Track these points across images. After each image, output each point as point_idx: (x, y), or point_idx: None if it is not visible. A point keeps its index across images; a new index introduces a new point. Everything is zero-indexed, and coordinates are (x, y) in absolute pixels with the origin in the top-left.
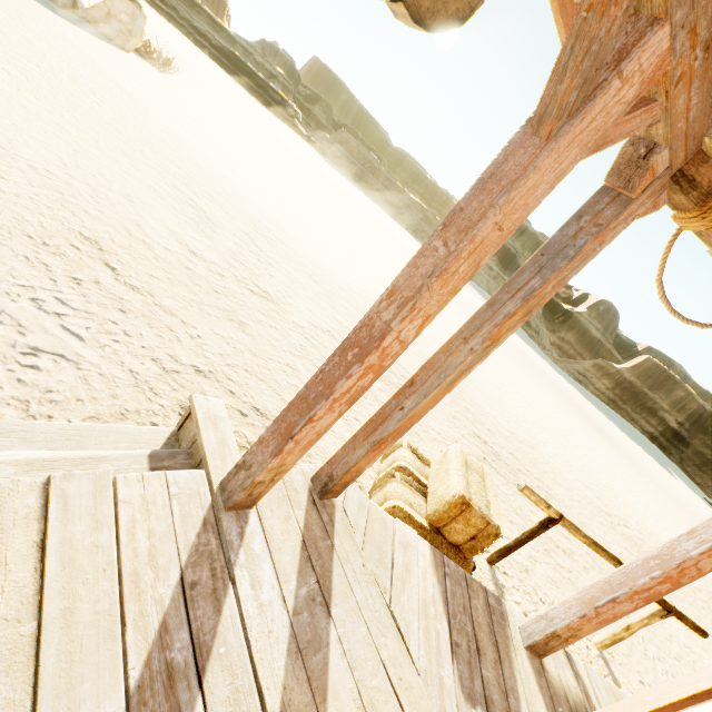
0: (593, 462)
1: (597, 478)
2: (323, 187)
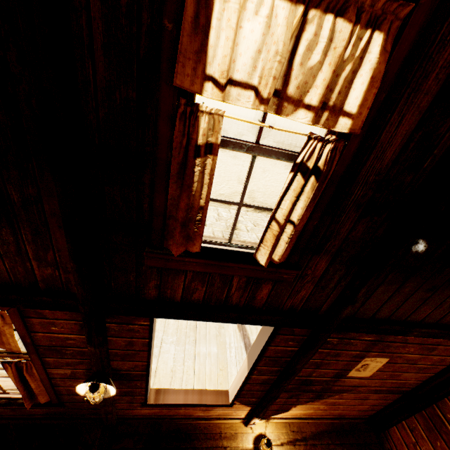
0: (274, 182)
1: (264, 192)
2: None
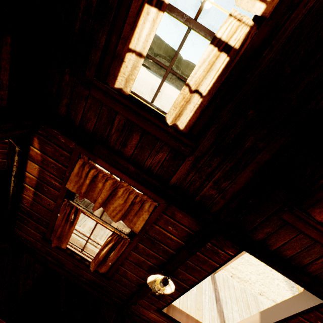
0: None
1: None
2: (134, 84)
